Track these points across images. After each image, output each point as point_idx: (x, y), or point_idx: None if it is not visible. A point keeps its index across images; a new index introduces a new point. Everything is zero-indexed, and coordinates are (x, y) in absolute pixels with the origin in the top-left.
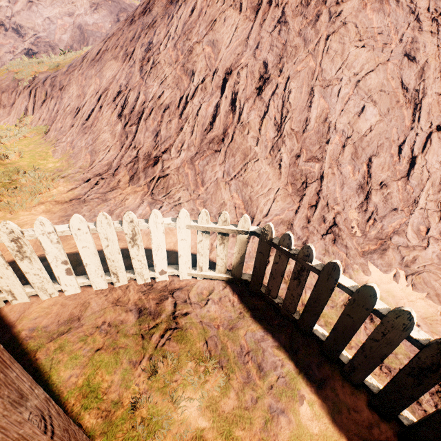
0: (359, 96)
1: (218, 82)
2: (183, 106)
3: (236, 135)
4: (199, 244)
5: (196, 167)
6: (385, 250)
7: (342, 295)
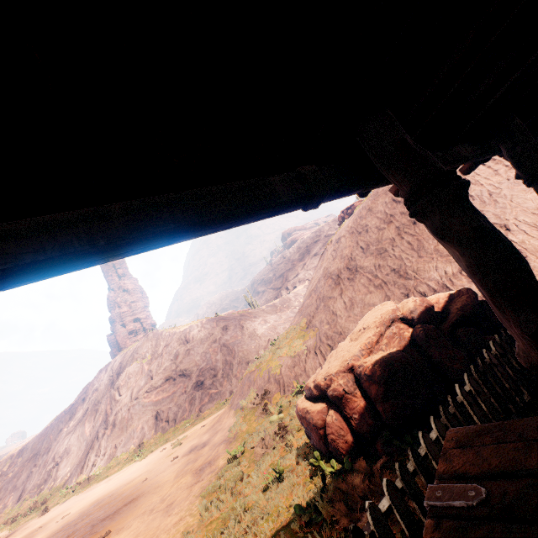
0: None
1: None
2: None
3: (524, 246)
4: None
5: None
6: None
7: None
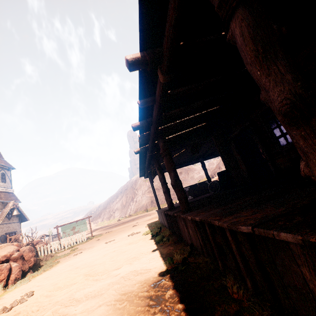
0: None
1: None
2: None
3: None
4: None
5: None
6: None
7: None
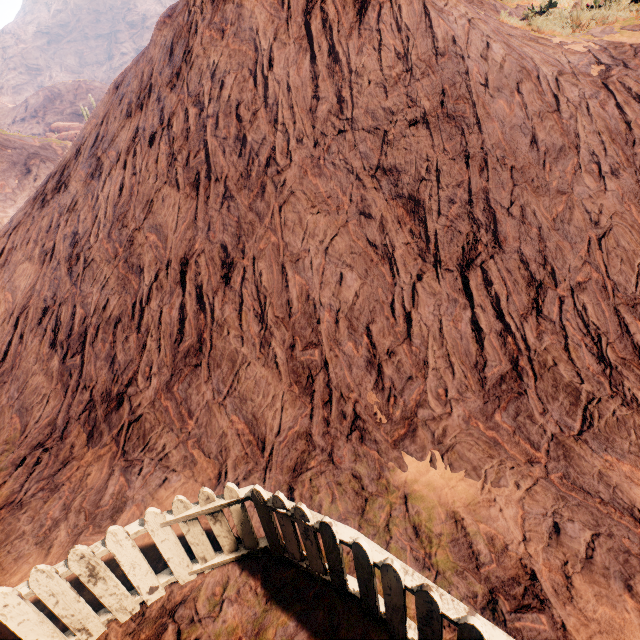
0: (333, 264)
1: (175, 276)
2: (139, 315)
3: (215, 339)
4: (188, 535)
5: (176, 394)
6: (415, 430)
7: (383, 512)
